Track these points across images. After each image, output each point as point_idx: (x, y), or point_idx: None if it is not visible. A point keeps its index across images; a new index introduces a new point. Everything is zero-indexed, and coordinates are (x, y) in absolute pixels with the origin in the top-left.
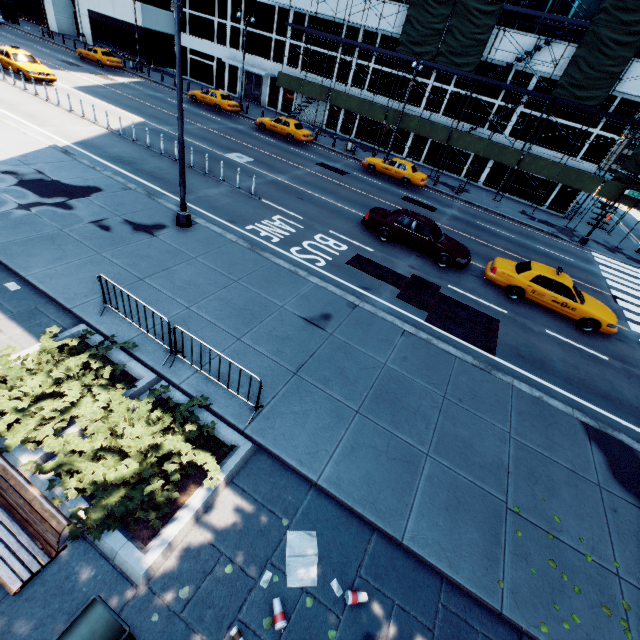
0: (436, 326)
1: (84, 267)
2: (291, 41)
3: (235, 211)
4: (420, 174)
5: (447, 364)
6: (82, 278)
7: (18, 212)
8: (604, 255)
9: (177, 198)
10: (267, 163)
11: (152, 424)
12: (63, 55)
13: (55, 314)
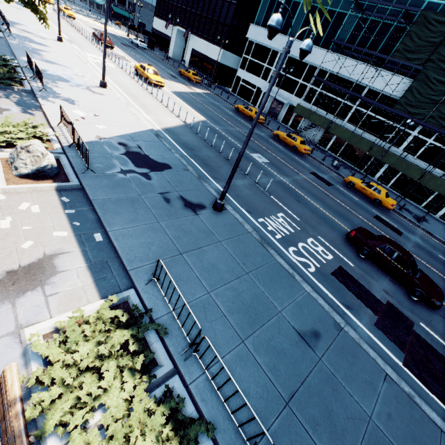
0: (414, 374)
1: (146, 232)
2: (311, 86)
3: (252, 202)
4: (391, 200)
5: (433, 439)
6: (143, 242)
7: (119, 175)
8: None
9: (215, 183)
10: (277, 165)
11: (160, 442)
12: (171, 71)
13: (117, 271)
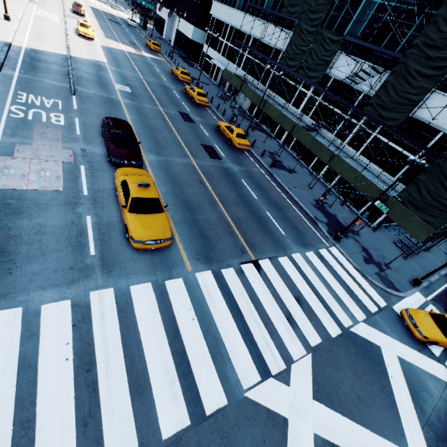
0: None
1: None
2: (247, 55)
3: (37, 88)
4: (242, 140)
5: None
6: None
7: None
8: (345, 255)
9: (17, 73)
10: (136, 96)
11: None
12: (139, 41)
13: None
